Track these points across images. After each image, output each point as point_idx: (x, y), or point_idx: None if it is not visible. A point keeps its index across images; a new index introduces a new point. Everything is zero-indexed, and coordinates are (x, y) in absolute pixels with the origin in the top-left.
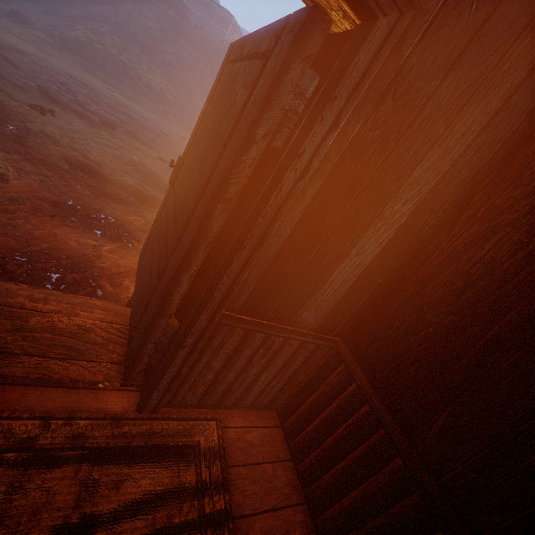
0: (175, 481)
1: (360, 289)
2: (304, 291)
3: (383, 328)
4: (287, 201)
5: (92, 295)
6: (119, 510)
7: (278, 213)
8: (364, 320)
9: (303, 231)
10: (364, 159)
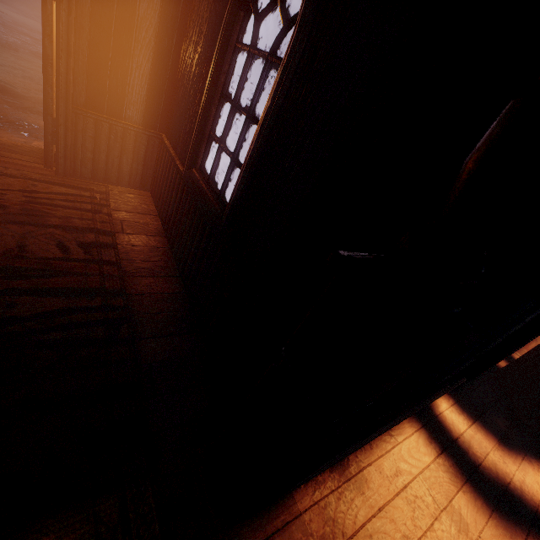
0: (79, 193)
1: (155, 95)
2: (119, 94)
3: (172, 115)
4: (70, 29)
5: None
6: (50, 193)
7: (69, 36)
8: (169, 117)
9: (95, 52)
10: (105, 4)
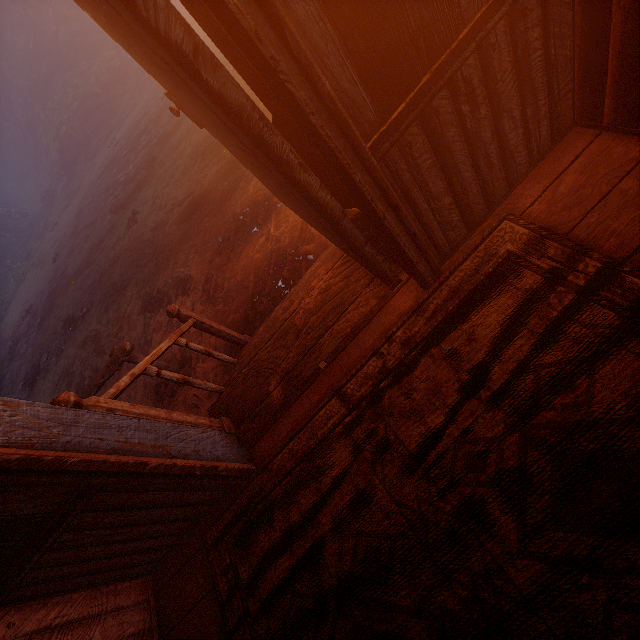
0: (519, 295)
1: None
2: None
3: None
4: None
5: (310, 265)
6: (492, 349)
7: None
8: None
9: None
10: None
